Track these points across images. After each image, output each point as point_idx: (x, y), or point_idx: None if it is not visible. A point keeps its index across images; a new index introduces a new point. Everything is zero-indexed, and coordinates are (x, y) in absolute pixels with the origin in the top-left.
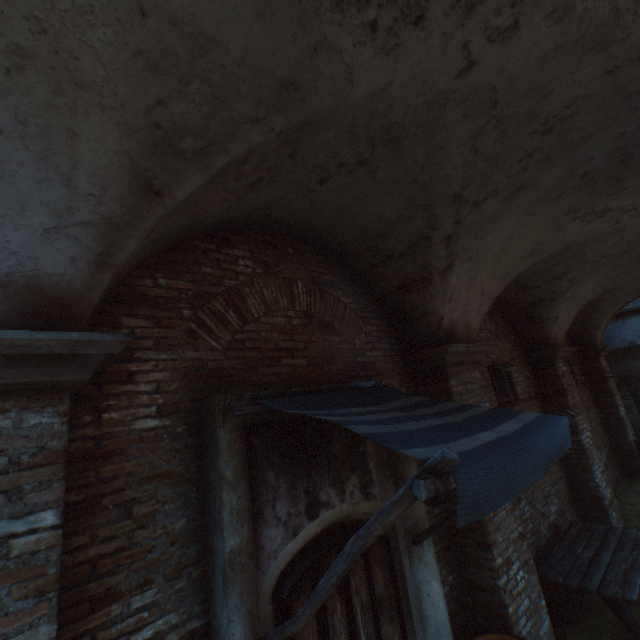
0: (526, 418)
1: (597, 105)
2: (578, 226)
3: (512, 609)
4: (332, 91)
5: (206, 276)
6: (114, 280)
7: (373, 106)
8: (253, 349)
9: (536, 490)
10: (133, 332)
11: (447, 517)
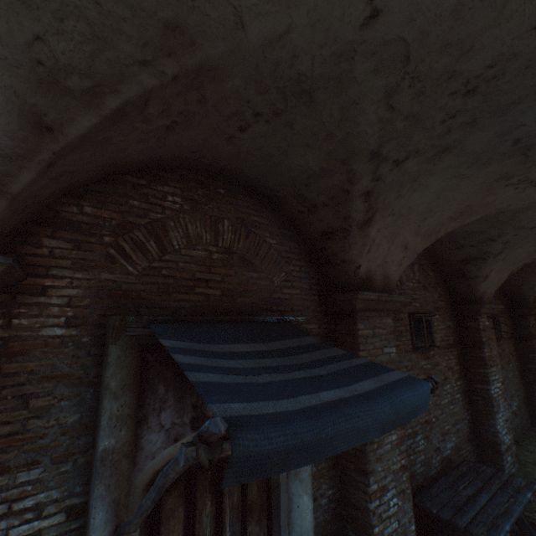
0: (389, 377)
1: (525, 66)
2: (512, 193)
3: (378, 529)
4: (223, 36)
5: (132, 208)
6: (23, 206)
7: (275, 55)
8: (169, 277)
9: (435, 427)
10: (53, 252)
11: None
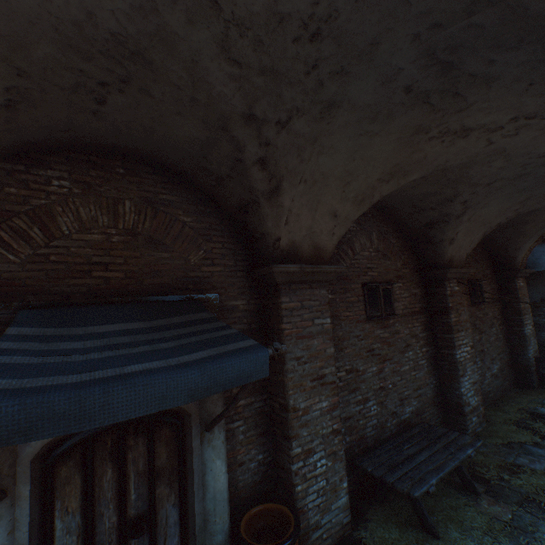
0: (231, 347)
1: None
2: (441, 147)
3: (302, 488)
4: None
5: (9, 196)
6: None
7: (68, 14)
8: (59, 263)
9: (392, 393)
10: None
11: (219, 416)
